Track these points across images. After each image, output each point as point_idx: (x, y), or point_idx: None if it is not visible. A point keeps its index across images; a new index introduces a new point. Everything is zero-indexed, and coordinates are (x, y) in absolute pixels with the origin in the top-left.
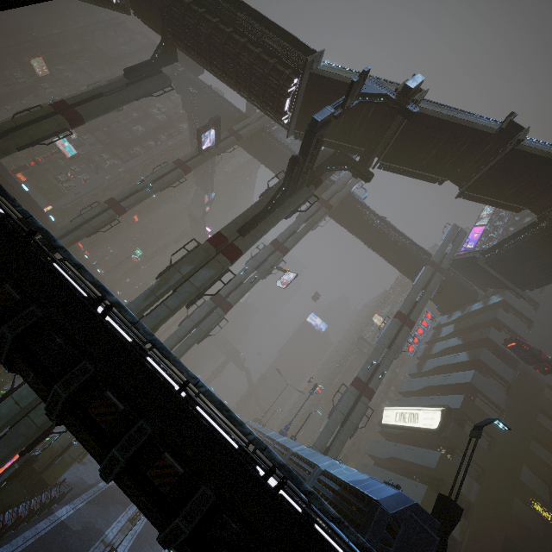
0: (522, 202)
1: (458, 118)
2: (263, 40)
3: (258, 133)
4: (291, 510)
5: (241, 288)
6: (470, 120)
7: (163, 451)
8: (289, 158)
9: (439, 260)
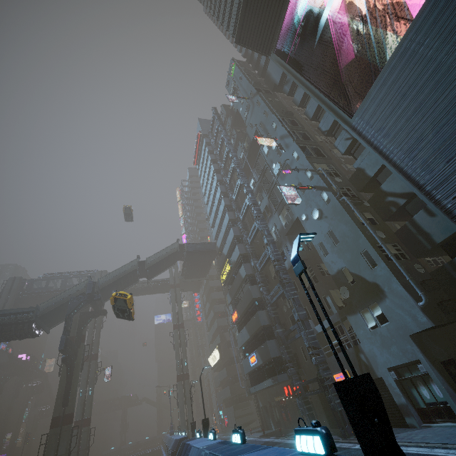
0: (172, 264)
1: (120, 274)
2: None
3: (16, 298)
4: None
5: (87, 403)
6: (125, 269)
7: None
8: (52, 296)
9: (173, 281)
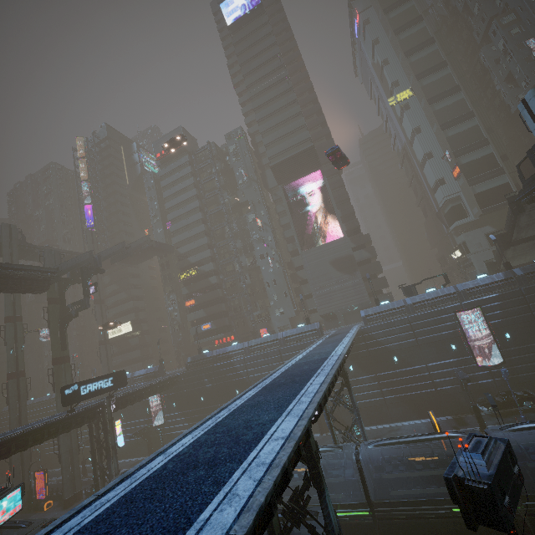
0: None
1: (111, 254)
2: (24, 277)
3: None
4: (163, 381)
5: (20, 359)
6: (113, 250)
7: (153, 389)
8: None
9: None
